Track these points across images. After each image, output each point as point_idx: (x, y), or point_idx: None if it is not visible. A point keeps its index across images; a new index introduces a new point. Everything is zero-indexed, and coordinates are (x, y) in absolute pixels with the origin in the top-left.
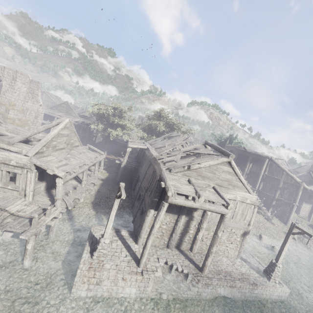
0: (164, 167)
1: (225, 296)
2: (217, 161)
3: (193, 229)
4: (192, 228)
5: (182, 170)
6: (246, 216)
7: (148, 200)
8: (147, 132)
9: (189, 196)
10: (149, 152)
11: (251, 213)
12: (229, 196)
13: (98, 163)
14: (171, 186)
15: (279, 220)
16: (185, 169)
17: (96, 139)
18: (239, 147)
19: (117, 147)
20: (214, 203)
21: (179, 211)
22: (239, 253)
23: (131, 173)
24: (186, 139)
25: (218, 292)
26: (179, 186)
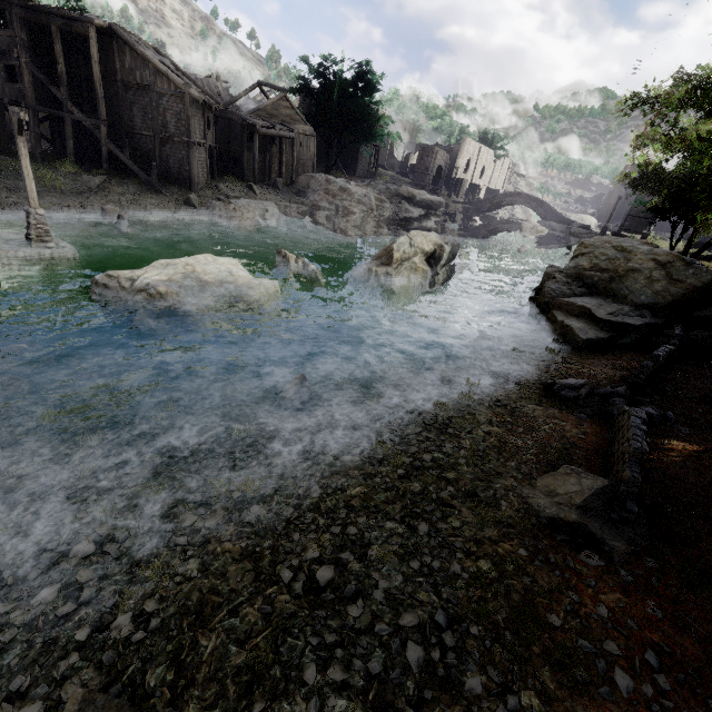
0: None
1: None
2: None
3: None
4: None
5: None
6: None
7: None
8: None
9: None
10: None
11: None
12: None
13: None
14: None
15: (181, 185)
16: None
17: None
18: None
19: None
20: None
21: None
22: None
23: None
24: None
25: None
26: None
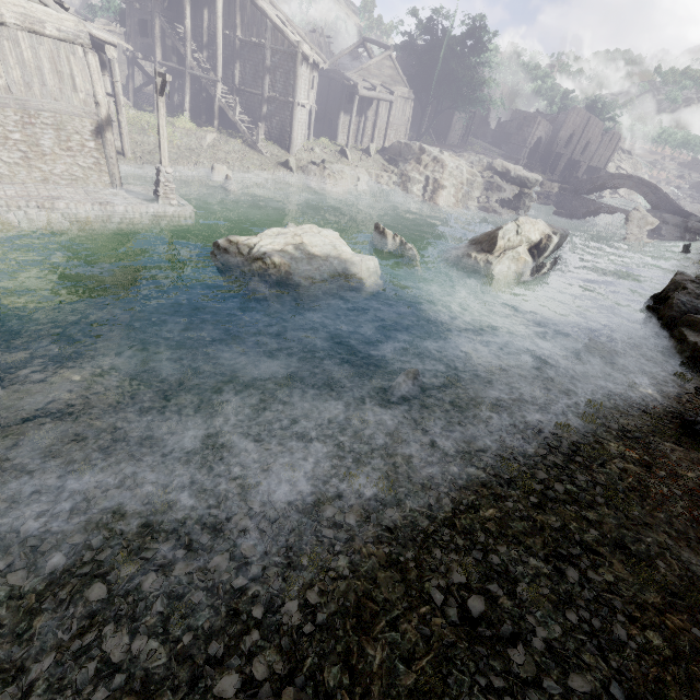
0: None
1: (49, 231)
2: None
3: None
4: None
5: None
6: (73, 79)
7: None
8: None
9: None
10: None
11: (86, 71)
12: None
13: None
14: None
15: (280, 147)
16: None
17: None
18: None
19: None
20: None
21: None
22: (113, 177)
23: None
24: None
25: (16, 221)
26: None
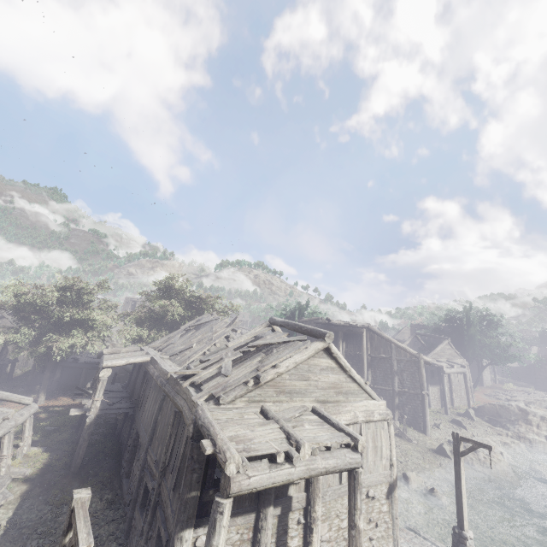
0: (200, 398)
1: None
2: (307, 351)
3: (298, 531)
4: (294, 530)
5: (245, 392)
6: (382, 449)
7: (172, 501)
8: (147, 326)
9: (278, 455)
10: (157, 368)
11: (387, 439)
12: (345, 418)
13: (10, 433)
14: (230, 444)
15: (415, 429)
16: (250, 388)
17: (17, 367)
18: (320, 319)
19: (76, 375)
20: (330, 448)
21: (256, 498)
22: (396, 540)
23: (118, 429)
24: (232, 323)
25: None
26: (247, 436)
